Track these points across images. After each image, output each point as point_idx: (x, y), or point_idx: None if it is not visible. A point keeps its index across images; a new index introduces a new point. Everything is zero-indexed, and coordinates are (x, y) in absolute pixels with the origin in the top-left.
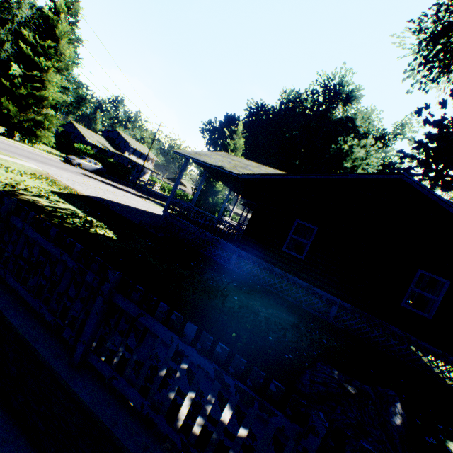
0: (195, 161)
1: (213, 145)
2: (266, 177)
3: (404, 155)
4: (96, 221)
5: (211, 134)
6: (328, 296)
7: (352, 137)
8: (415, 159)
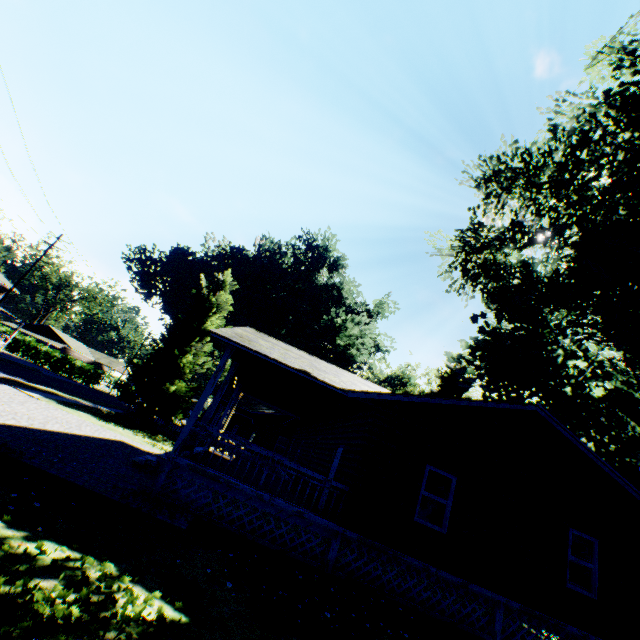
0: (239, 351)
1: (146, 284)
2: (386, 397)
3: (466, 361)
4: (81, 558)
5: (142, 267)
6: (490, 595)
7: (338, 308)
8: (489, 371)
